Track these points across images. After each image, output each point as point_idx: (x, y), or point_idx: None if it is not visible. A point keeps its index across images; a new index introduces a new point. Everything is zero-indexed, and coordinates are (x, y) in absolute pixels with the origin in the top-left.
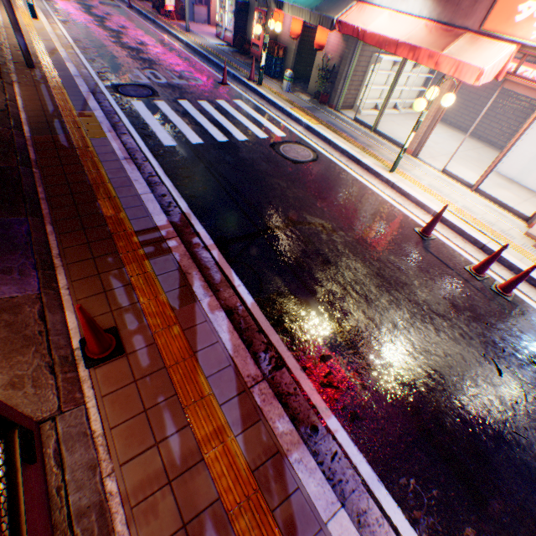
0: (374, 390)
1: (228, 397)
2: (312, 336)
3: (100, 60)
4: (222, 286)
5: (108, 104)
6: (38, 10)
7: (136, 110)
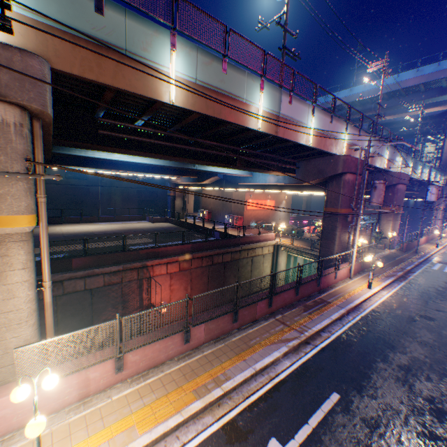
0: (415, 287)
1: (391, 274)
2: (415, 282)
3: (444, 257)
4: (407, 275)
5: (427, 261)
6: (441, 246)
7: (435, 264)
